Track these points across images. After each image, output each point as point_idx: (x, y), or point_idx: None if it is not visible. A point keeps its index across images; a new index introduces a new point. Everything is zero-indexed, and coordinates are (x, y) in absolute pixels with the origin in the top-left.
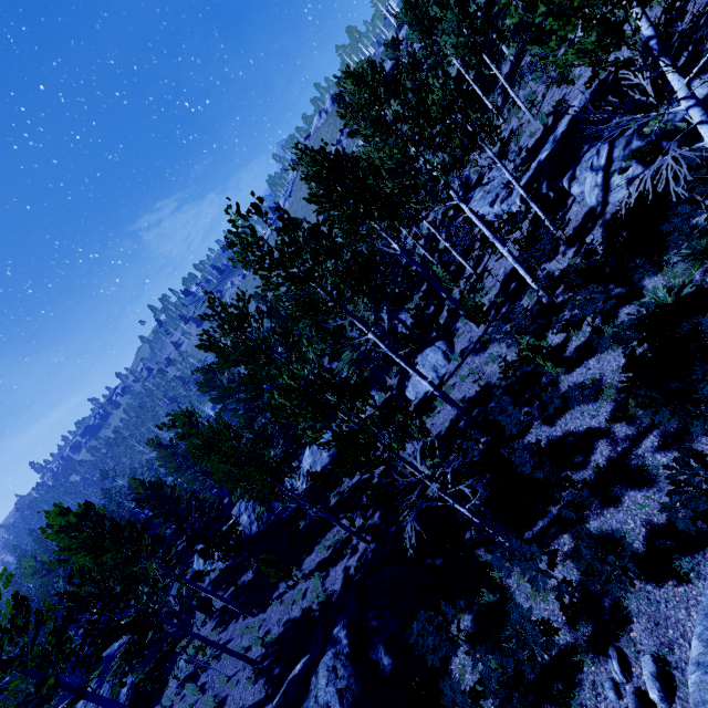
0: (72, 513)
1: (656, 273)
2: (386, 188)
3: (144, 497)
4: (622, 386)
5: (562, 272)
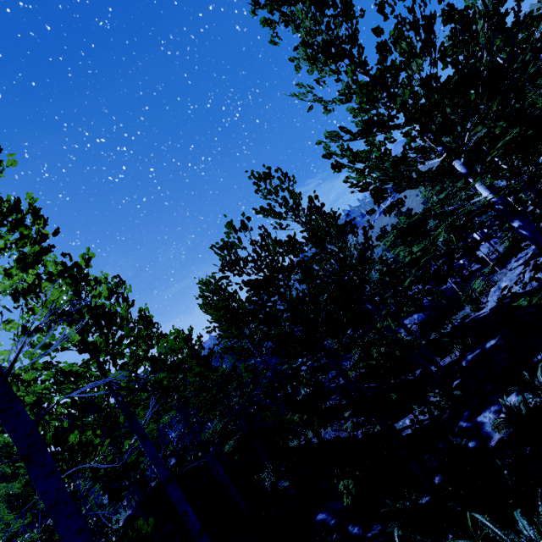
0: None
1: None
2: None
3: None
4: None
5: None
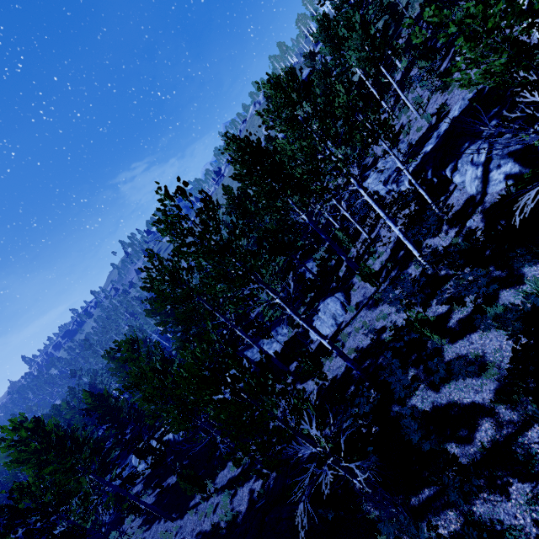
0: (25, 427)
1: (535, 263)
2: (297, 173)
3: (92, 407)
4: (508, 374)
5: (445, 248)
